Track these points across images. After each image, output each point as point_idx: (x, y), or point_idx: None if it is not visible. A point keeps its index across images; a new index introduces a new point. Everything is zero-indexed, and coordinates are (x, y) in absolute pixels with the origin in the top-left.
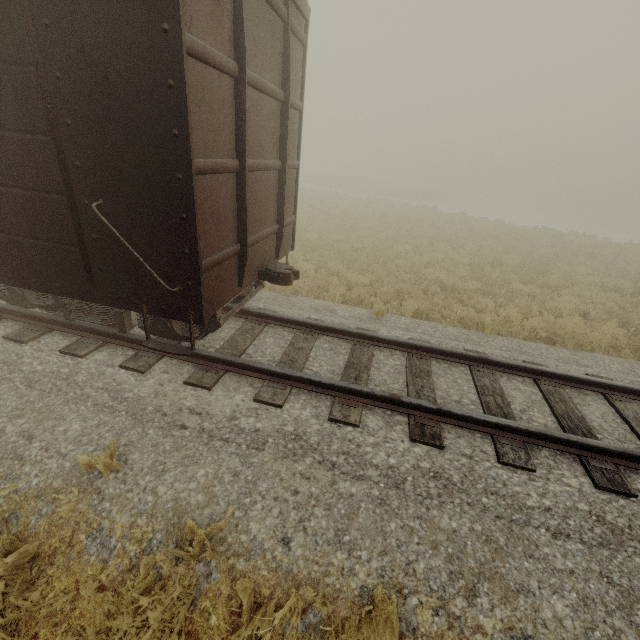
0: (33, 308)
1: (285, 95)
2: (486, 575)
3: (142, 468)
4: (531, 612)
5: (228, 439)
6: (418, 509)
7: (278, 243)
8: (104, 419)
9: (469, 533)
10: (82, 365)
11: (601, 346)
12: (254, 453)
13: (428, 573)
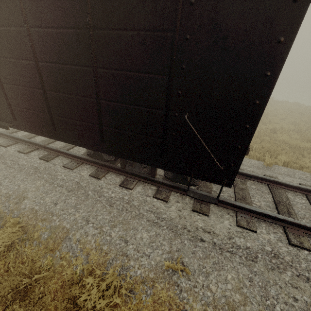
0: (105, 161)
1: None
2: None
3: (194, 269)
4: None
5: (232, 252)
6: None
7: None
8: (157, 231)
9: None
10: (133, 195)
11: None
12: (252, 264)
13: None
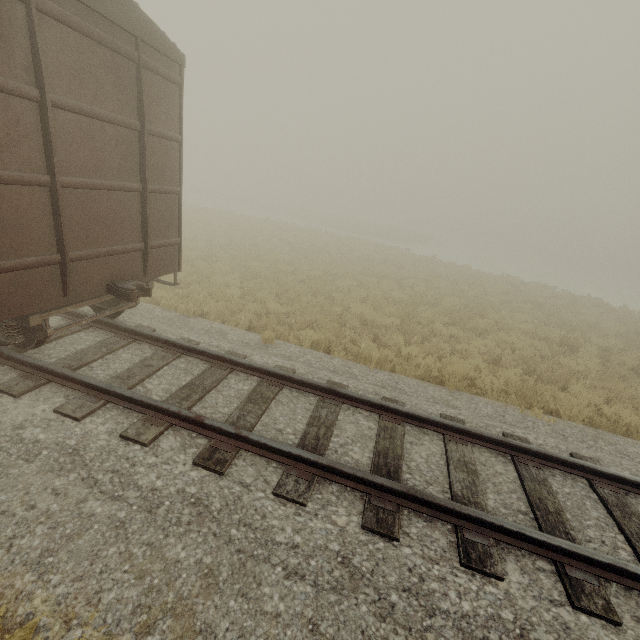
0: None
1: (141, 125)
2: (177, 611)
3: None
4: None
5: (2, 448)
6: (155, 535)
7: (145, 261)
8: None
9: (193, 565)
10: None
11: (497, 390)
12: (20, 464)
13: (113, 604)
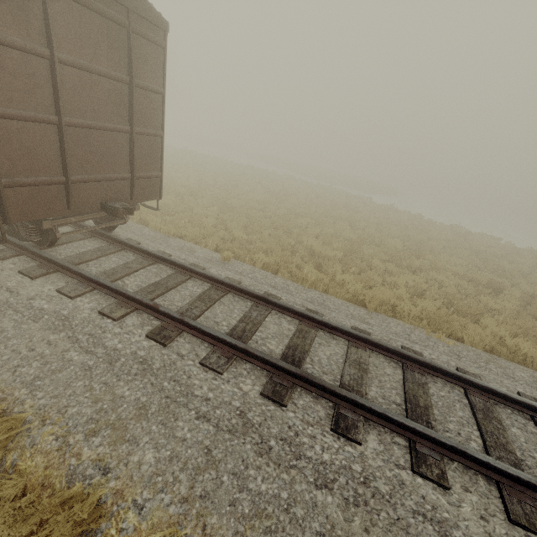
0: None
1: (130, 80)
2: (115, 426)
3: None
4: (124, 454)
5: (19, 311)
6: (111, 379)
7: (132, 188)
8: None
9: (132, 400)
10: None
11: (414, 317)
12: (29, 323)
13: (74, 415)
